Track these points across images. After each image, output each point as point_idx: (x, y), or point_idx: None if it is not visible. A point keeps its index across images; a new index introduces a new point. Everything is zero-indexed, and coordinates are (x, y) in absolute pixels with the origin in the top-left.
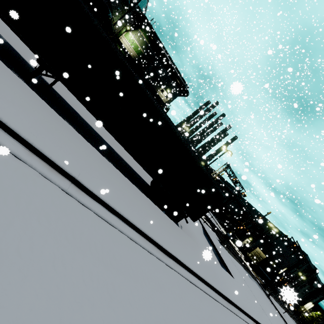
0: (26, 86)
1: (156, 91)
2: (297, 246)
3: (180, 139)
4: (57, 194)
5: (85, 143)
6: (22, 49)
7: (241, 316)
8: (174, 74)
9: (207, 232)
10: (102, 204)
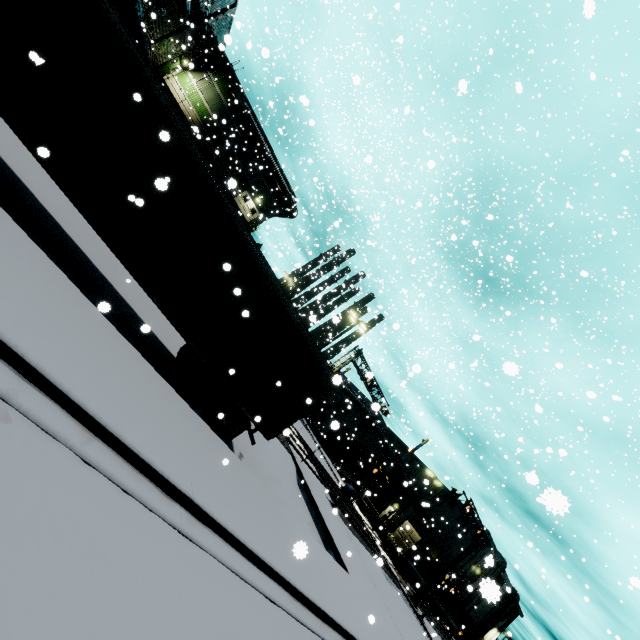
0: None
1: (231, 195)
2: (472, 509)
3: (246, 243)
4: None
5: None
6: None
7: None
8: (271, 170)
9: (306, 480)
10: None
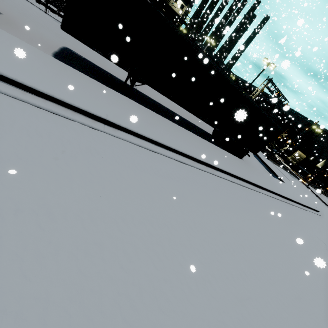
0: (144, 108)
1: (170, 6)
2: None
3: (246, 98)
4: (208, 176)
5: (185, 131)
6: (87, 54)
7: (296, 205)
8: None
9: (257, 154)
10: (220, 171)
